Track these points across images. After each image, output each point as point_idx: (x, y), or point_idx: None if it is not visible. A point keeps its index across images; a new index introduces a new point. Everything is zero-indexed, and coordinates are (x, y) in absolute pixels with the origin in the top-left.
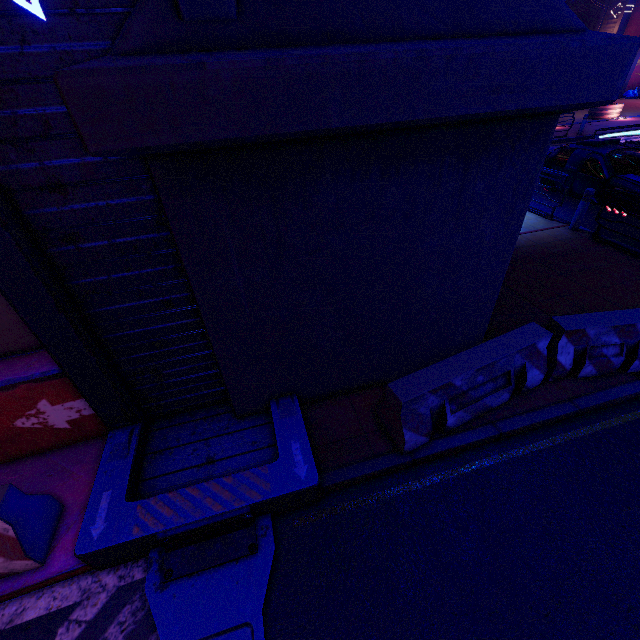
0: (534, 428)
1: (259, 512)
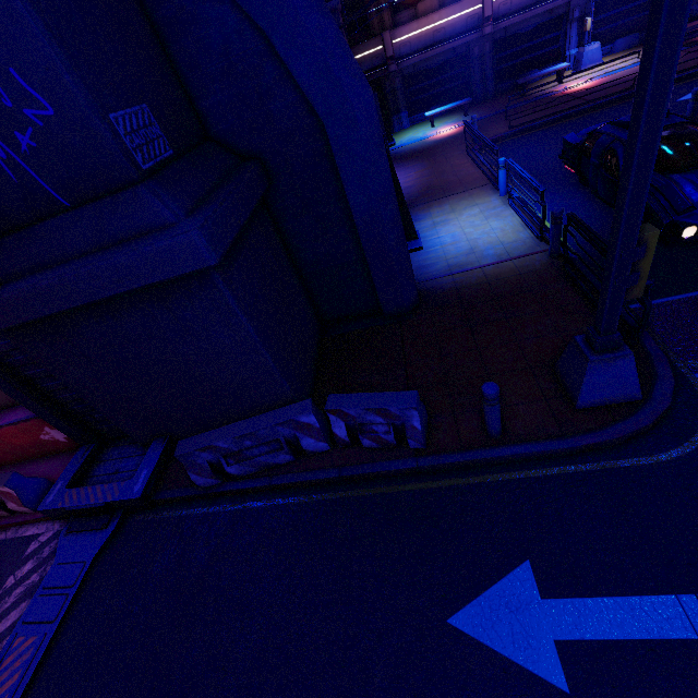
0: (304, 485)
1: (116, 507)
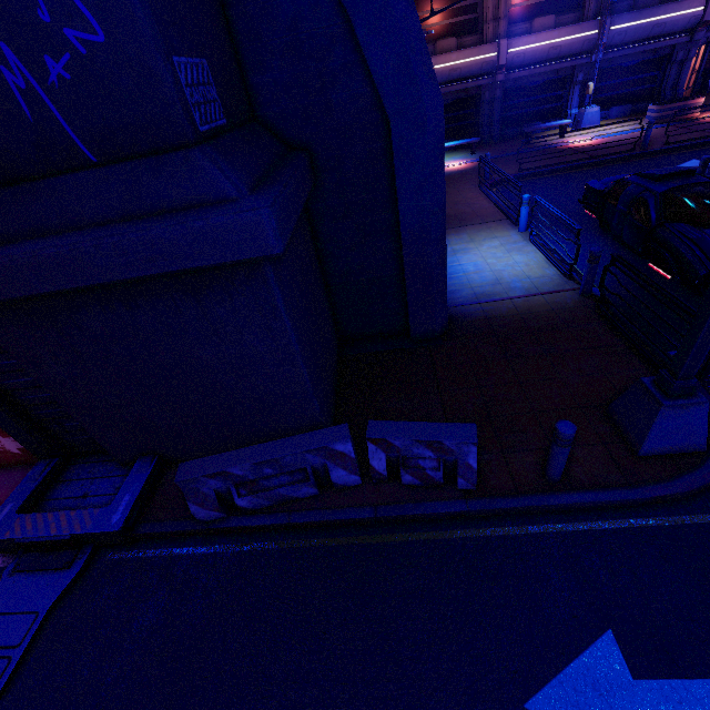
0: (330, 525)
1: (84, 541)
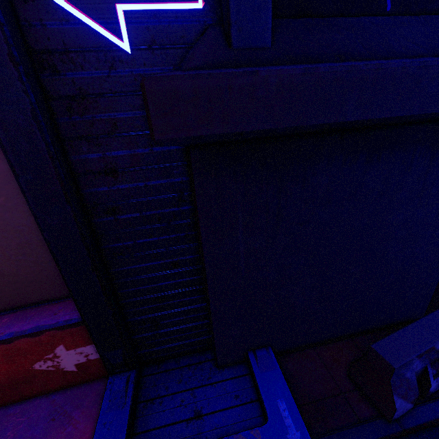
0: None
1: None
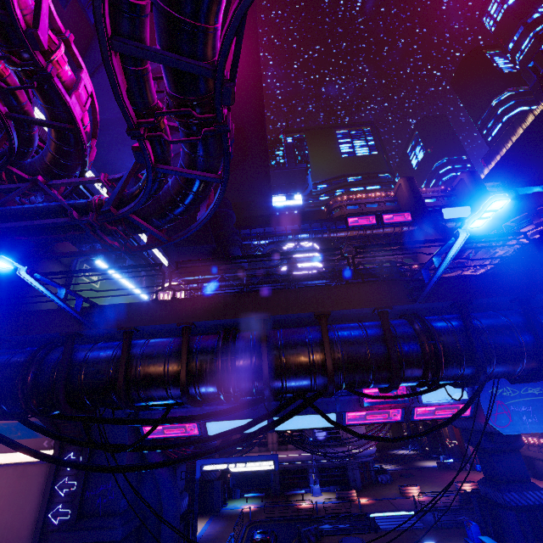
0: None
1: None
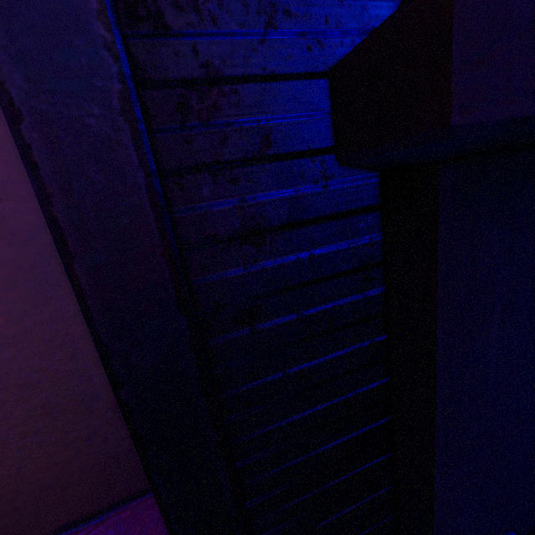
0: None
1: None
